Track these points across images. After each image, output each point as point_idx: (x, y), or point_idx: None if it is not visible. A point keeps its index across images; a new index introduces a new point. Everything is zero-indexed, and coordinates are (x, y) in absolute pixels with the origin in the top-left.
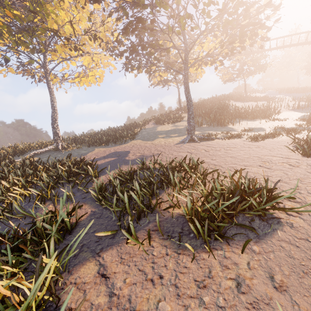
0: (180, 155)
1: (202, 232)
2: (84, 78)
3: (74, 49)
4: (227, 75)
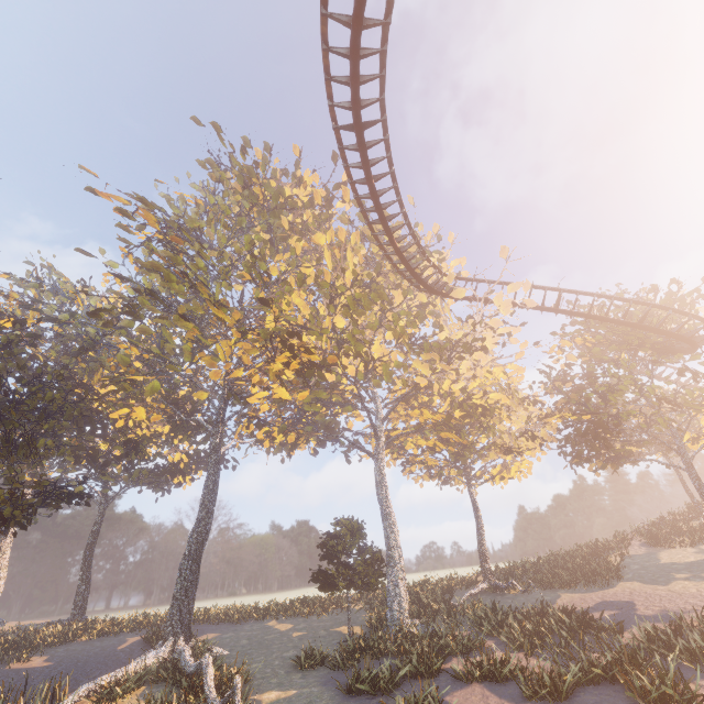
0: None
1: None
2: (504, 475)
3: (508, 453)
4: None
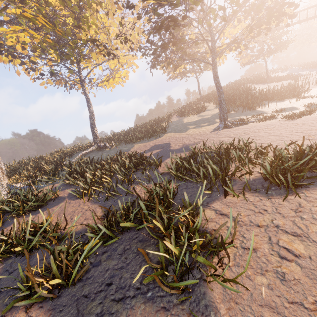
0: (221, 140)
1: (285, 182)
2: (111, 81)
3: (107, 55)
4: (246, 57)
